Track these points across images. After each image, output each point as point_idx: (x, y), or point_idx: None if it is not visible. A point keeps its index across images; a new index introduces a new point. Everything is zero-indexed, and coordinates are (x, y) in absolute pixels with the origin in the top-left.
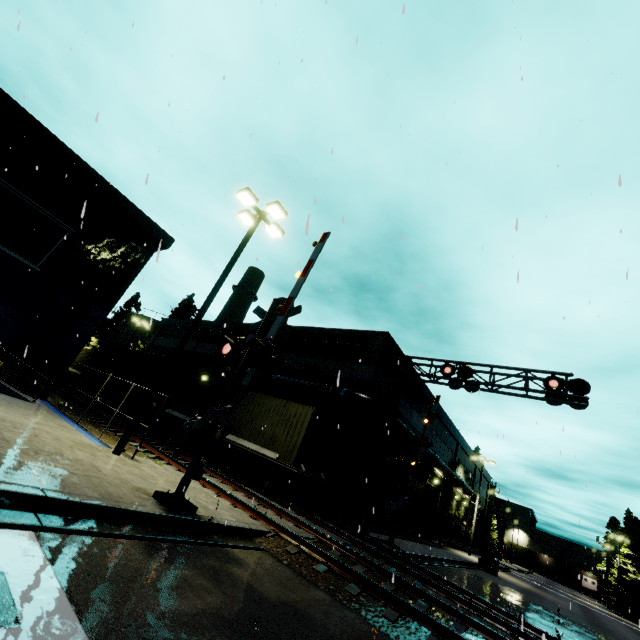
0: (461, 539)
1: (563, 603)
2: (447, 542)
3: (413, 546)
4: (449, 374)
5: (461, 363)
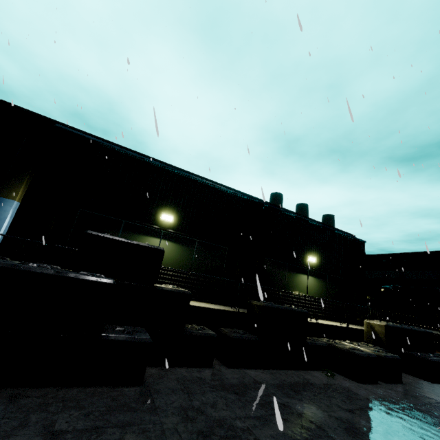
0: None
1: None
2: None
3: None
4: None
5: None
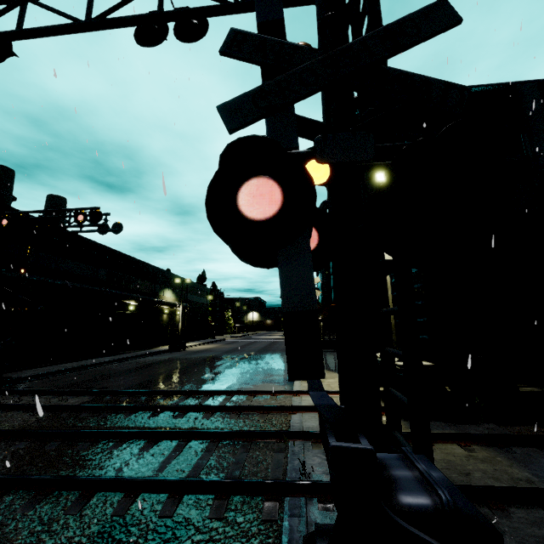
0: (182, 336)
1: (229, 347)
2: (163, 343)
3: (71, 365)
4: (6, 225)
5: (22, 213)
